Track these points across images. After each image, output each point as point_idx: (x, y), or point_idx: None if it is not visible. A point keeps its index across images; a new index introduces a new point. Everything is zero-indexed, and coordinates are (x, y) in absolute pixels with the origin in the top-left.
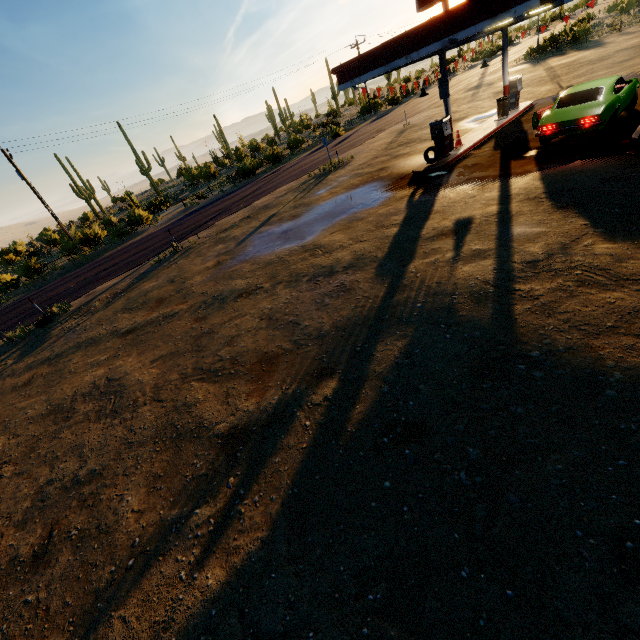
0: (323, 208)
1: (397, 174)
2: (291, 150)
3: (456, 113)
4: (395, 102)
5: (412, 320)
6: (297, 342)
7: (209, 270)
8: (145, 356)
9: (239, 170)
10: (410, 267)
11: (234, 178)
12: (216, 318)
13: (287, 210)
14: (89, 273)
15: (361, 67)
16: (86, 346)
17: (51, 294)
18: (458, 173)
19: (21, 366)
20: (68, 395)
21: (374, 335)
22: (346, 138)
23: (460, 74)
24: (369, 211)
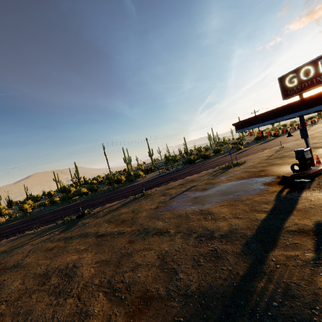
0: (221, 188)
1: (271, 175)
2: (214, 153)
3: (316, 143)
4: (275, 135)
5: (265, 321)
6: (169, 291)
7: (151, 210)
8: (96, 256)
9: (187, 160)
10: (271, 254)
11: (184, 163)
12: (138, 244)
13: (201, 184)
14: (109, 196)
15: (248, 123)
16: (82, 236)
17: (92, 202)
18: (318, 182)
19: (57, 237)
20: (55, 266)
21: (226, 319)
22: (244, 150)
23: (319, 123)
24: (248, 196)
